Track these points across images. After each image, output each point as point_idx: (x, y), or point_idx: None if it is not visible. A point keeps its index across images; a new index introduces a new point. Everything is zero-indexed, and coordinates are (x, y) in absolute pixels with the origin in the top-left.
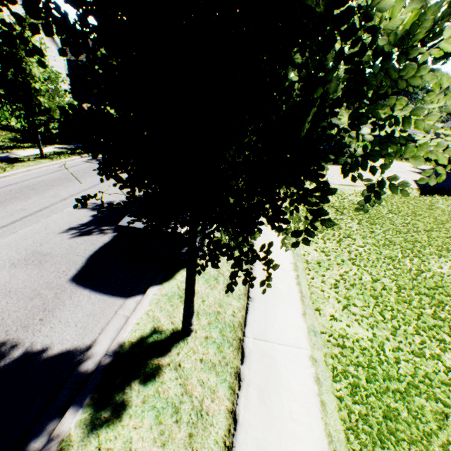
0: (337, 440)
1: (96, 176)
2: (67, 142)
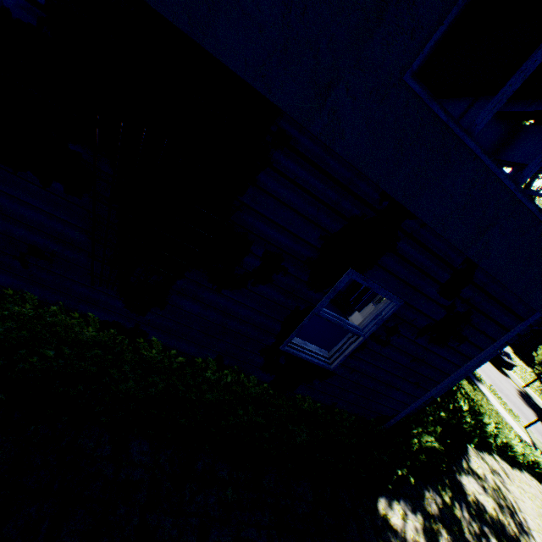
0: None
1: None
2: None
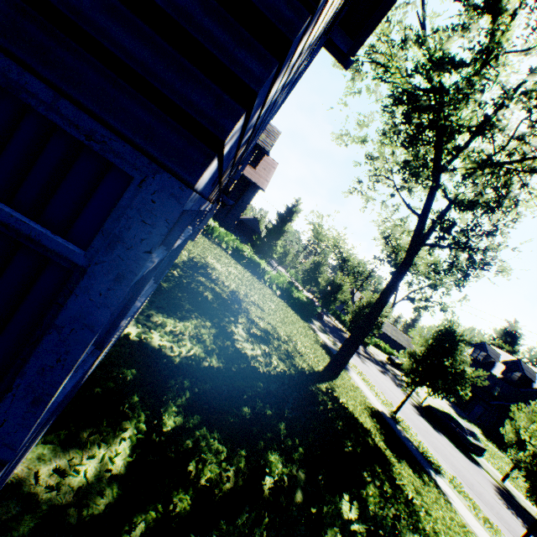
0: (535, 507)
1: (377, 378)
2: (310, 320)
